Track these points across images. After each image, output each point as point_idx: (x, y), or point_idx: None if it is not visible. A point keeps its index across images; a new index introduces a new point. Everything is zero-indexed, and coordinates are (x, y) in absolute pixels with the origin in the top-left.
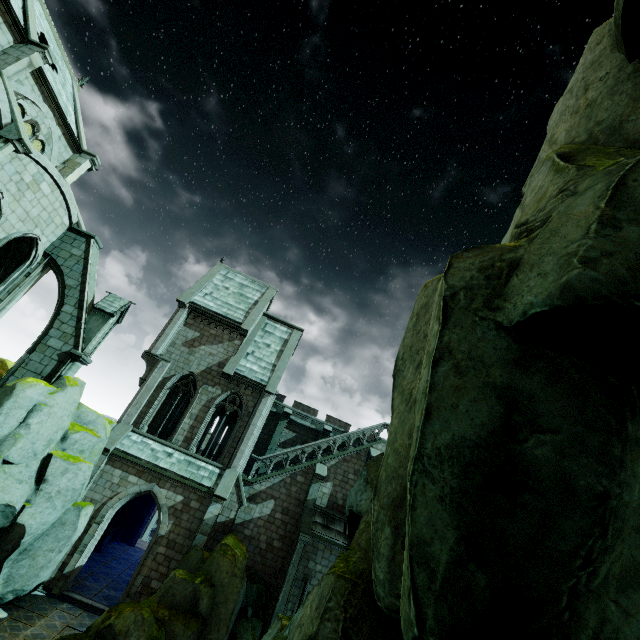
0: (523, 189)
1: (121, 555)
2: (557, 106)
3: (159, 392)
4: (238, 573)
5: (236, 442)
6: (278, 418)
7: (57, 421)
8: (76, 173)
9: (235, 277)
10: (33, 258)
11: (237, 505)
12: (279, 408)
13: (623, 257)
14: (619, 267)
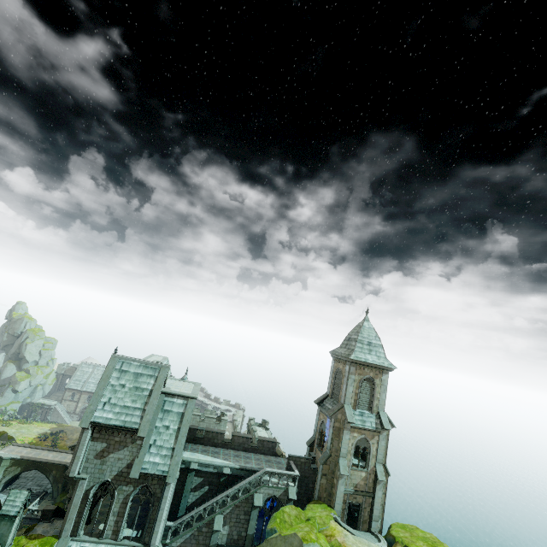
0: None
1: None
2: None
3: (85, 503)
4: None
5: (152, 523)
6: (188, 470)
7: None
8: None
9: (130, 367)
10: None
11: None
12: (187, 463)
13: None
14: None
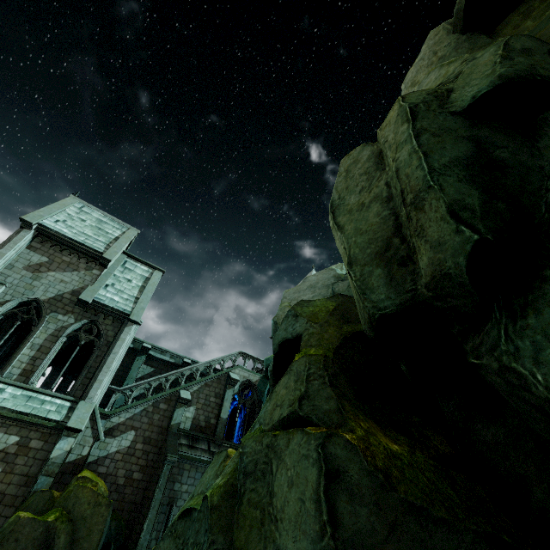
0: None
1: None
2: (410, 72)
3: None
4: (103, 501)
5: (92, 373)
6: (135, 354)
7: None
8: None
9: (92, 212)
10: None
11: (92, 440)
12: (137, 344)
13: (522, 65)
14: (523, 67)
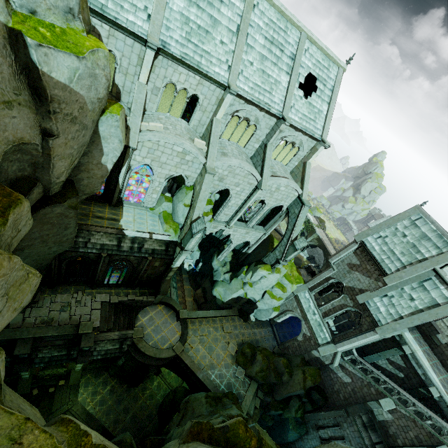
0: None
1: None
2: None
3: (325, 282)
4: (301, 385)
5: (345, 336)
6: (398, 345)
7: (270, 282)
8: (314, 155)
9: (423, 225)
10: (282, 210)
11: (330, 361)
12: (402, 341)
13: None
14: None
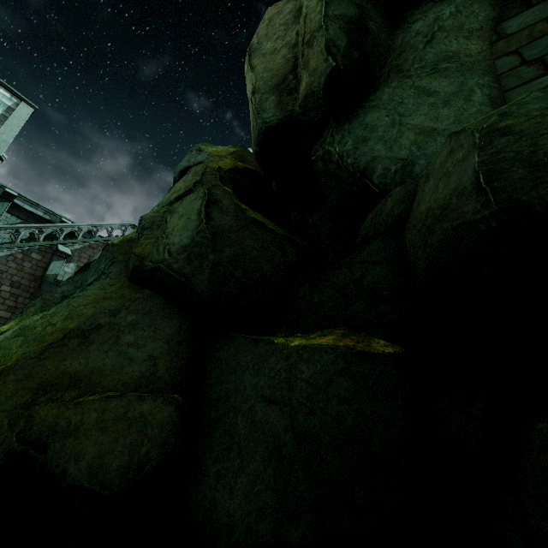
0: None
1: None
2: None
3: None
4: None
5: None
6: None
7: None
8: None
9: None
10: None
11: None
12: None
13: None
14: None
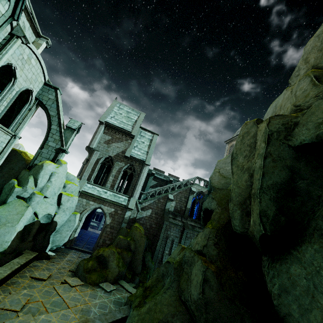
0: (289, 81)
1: (84, 233)
2: (310, 41)
3: (96, 165)
4: (143, 236)
5: (133, 186)
6: (149, 175)
7: (61, 179)
8: (40, 50)
9: (124, 108)
10: (30, 100)
11: (137, 212)
12: (149, 171)
13: None
14: None
